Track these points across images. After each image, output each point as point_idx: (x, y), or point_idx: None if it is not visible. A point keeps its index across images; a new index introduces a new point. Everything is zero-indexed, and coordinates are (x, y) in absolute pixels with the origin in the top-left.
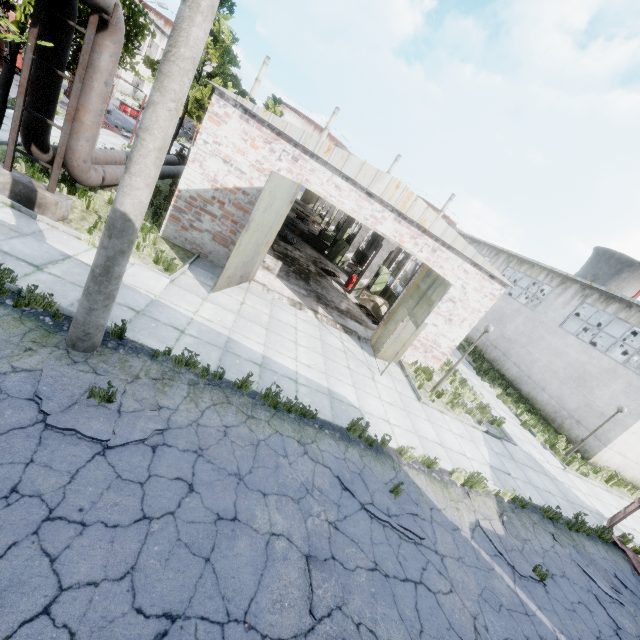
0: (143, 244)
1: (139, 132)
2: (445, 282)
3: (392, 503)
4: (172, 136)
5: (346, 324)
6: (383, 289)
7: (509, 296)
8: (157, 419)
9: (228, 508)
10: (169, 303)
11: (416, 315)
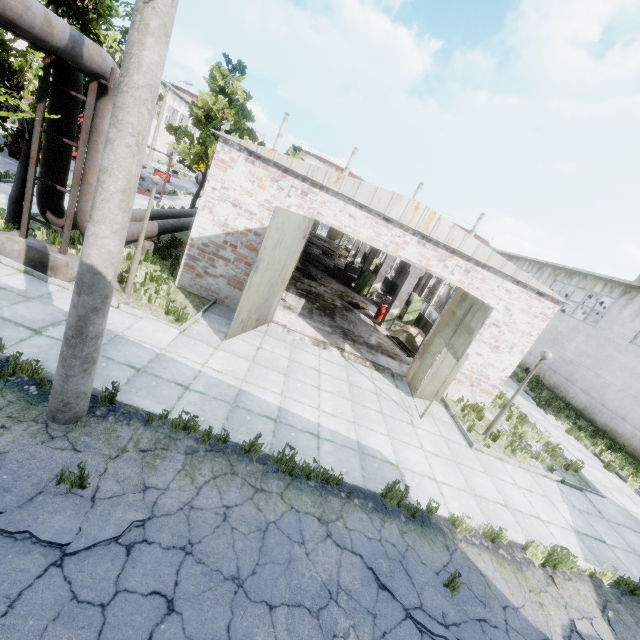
0: (155, 296)
1: (99, 175)
2: (484, 306)
3: (448, 604)
4: (138, 175)
5: (377, 360)
6: (417, 317)
7: (562, 313)
8: (139, 505)
9: (218, 635)
10: (176, 356)
11: (455, 346)
